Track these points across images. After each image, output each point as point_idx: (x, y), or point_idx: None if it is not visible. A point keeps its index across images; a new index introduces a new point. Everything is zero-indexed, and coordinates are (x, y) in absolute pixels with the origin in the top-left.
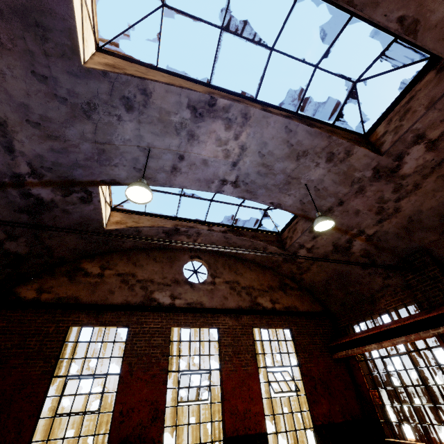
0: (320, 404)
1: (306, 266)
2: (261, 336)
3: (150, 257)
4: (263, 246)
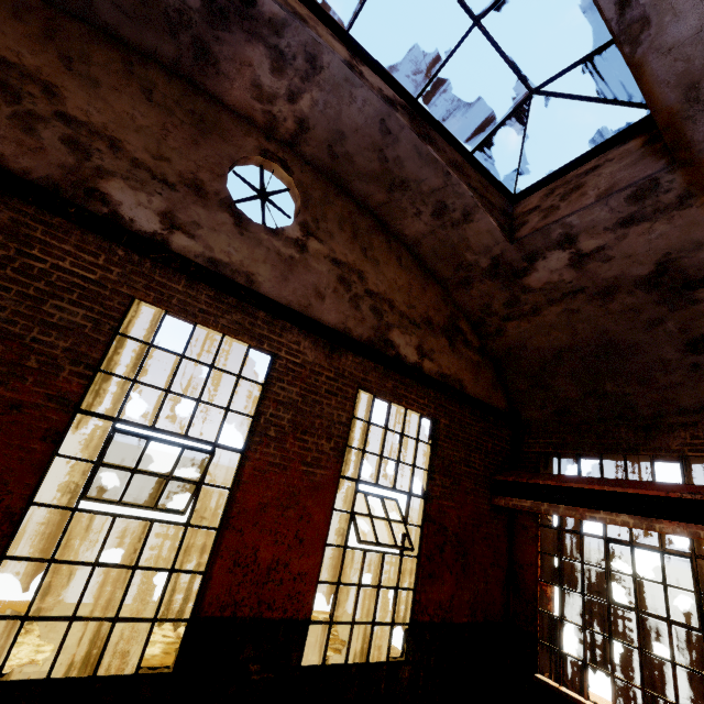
0: (439, 582)
1: (533, 303)
2: (370, 413)
3: (132, 76)
4: (465, 206)
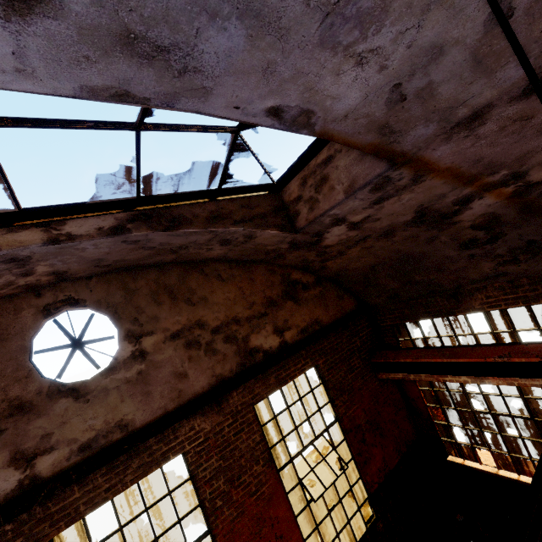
0: (372, 459)
1: (337, 251)
2: (272, 411)
3: None
4: (244, 234)
